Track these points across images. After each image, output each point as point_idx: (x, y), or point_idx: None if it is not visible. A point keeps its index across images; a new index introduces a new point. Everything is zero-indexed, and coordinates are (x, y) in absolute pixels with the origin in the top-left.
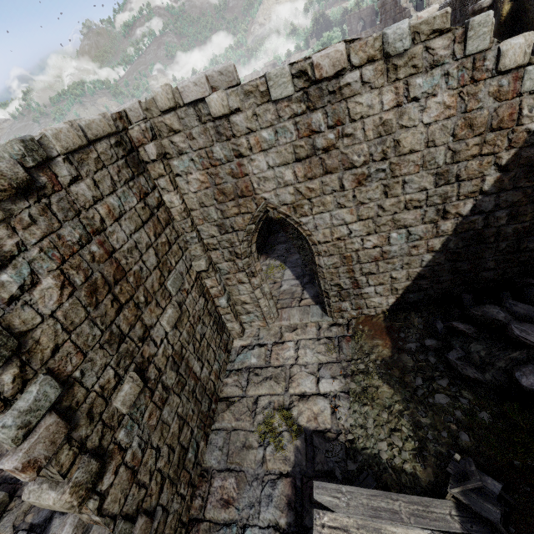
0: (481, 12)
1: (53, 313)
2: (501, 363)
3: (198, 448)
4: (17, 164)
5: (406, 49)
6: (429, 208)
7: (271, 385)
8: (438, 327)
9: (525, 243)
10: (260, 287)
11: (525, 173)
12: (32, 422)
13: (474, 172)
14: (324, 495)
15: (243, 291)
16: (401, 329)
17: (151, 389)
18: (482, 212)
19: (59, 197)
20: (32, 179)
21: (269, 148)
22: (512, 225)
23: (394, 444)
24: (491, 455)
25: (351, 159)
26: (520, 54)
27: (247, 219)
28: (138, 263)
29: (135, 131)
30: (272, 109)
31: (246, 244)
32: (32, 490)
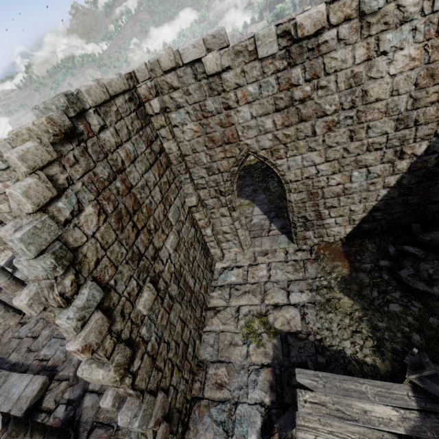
0: None
1: (94, 234)
2: None
3: (195, 345)
4: (64, 114)
5: (380, 7)
6: (388, 149)
7: (249, 298)
8: (390, 251)
9: None
10: (239, 219)
11: None
12: (86, 316)
13: (431, 117)
14: (304, 378)
15: (224, 223)
16: (357, 253)
17: (161, 297)
18: (435, 152)
19: (93, 142)
20: (74, 127)
21: (254, 100)
22: None
23: (356, 342)
24: None
25: (324, 108)
26: None
27: (231, 162)
28: (149, 197)
29: (142, 89)
30: (258, 66)
31: (229, 184)
32: (84, 368)
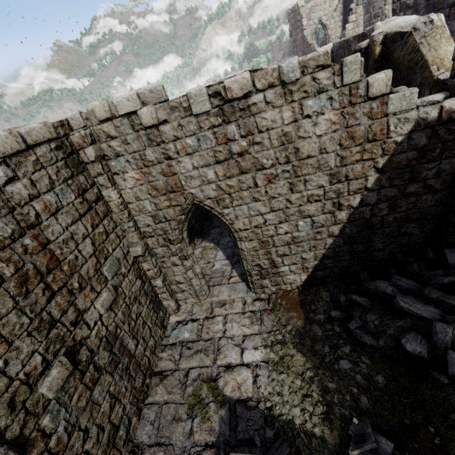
0: (360, 51)
1: None
2: (391, 330)
3: (130, 424)
4: None
5: (298, 79)
6: (327, 201)
7: (201, 358)
8: (341, 300)
9: (403, 228)
10: (192, 268)
11: (397, 174)
12: None
13: (359, 173)
14: None
15: (177, 272)
16: (312, 302)
17: (82, 371)
18: (368, 204)
19: None
20: None
21: (194, 152)
22: (392, 215)
23: (306, 409)
24: (386, 415)
25: (261, 162)
26: (383, 85)
27: (177, 211)
28: (74, 252)
29: (76, 137)
30: (194, 121)
31: (178, 232)
32: None
